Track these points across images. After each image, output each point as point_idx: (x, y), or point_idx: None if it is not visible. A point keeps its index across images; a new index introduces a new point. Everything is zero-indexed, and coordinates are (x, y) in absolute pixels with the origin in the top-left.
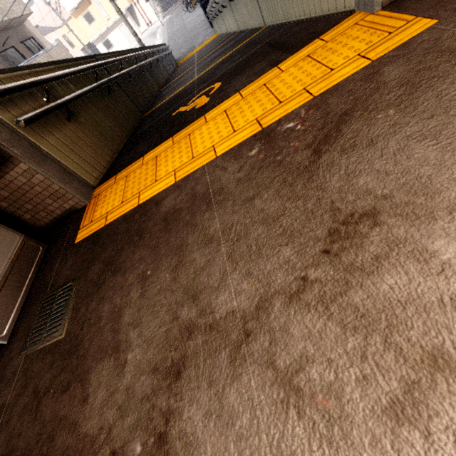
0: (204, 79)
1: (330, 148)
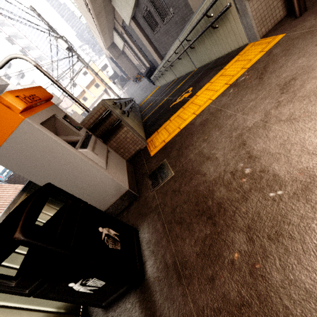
0: (175, 94)
1: (265, 75)
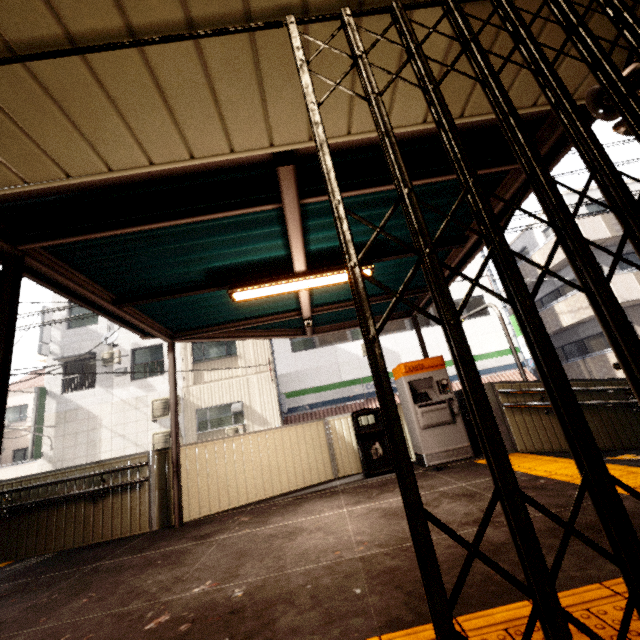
0: None
1: None
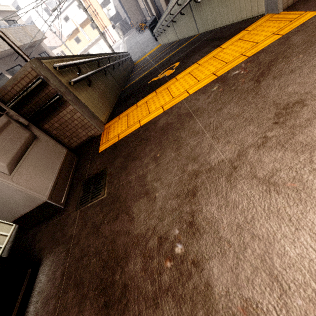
0: (163, 64)
1: (265, 78)
